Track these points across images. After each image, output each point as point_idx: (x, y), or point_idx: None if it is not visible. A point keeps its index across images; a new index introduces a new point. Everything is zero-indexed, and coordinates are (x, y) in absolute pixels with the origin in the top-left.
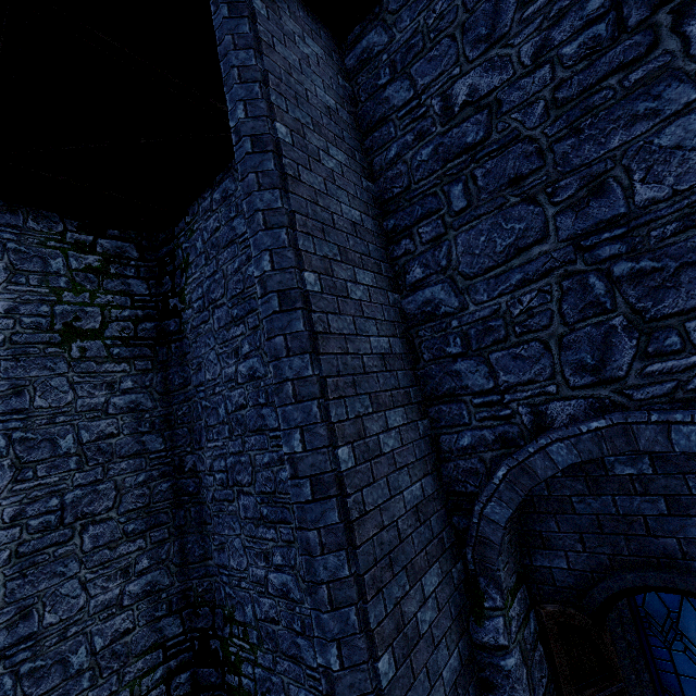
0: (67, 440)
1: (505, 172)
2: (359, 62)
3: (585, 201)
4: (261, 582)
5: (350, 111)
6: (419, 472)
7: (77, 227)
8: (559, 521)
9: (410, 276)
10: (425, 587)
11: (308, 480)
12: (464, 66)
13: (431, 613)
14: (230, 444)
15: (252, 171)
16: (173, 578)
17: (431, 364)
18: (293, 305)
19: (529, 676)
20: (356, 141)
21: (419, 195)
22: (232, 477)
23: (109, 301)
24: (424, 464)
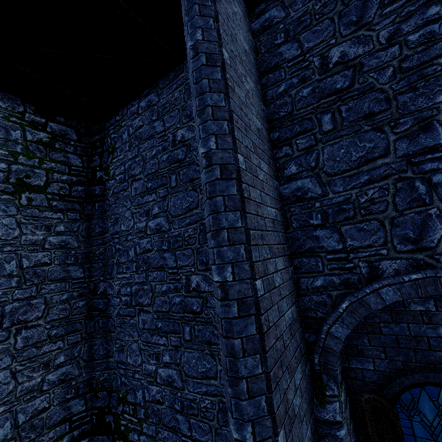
0: (11, 265)
1: (362, 109)
2: (262, 27)
3: (416, 133)
4: (151, 374)
5: (254, 57)
6: (290, 302)
7: (34, 111)
8: (370, 338)
9: (287, 171)
10: (296, 381)
11: (235, 301)
12: (339, 39)
13: (299, 400)
14: (135, 276)
15: (206, 77)
16: (81, 370)
17: (297, 230)
18: (230, 175)
19: (350, 441)
20: (257, 77)
21: (298, 118)
22: (135, 300)
23: (52, 167)
24: (292, 297)
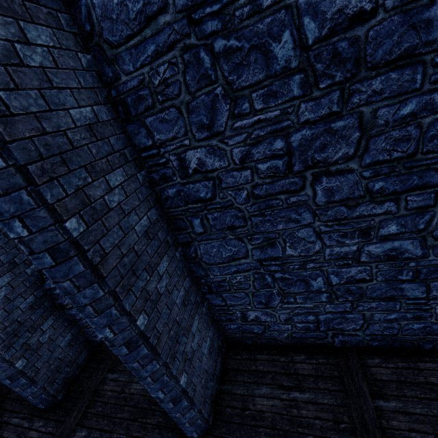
0: None
1: None
2: None
3: None
4: None
5: None
6: None
7: None
8: None
9: None
10: None
11: None
12: None
13: (6, 292)
14: None
15: None
16: None
17: None
18: None
19: None
20: None
21: None
22: None
23: None
24: None
